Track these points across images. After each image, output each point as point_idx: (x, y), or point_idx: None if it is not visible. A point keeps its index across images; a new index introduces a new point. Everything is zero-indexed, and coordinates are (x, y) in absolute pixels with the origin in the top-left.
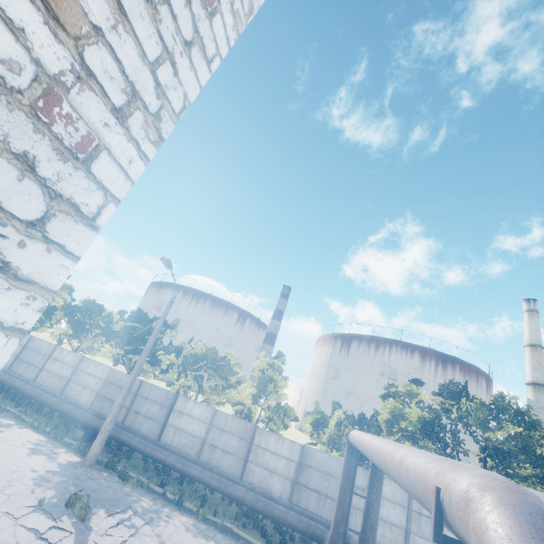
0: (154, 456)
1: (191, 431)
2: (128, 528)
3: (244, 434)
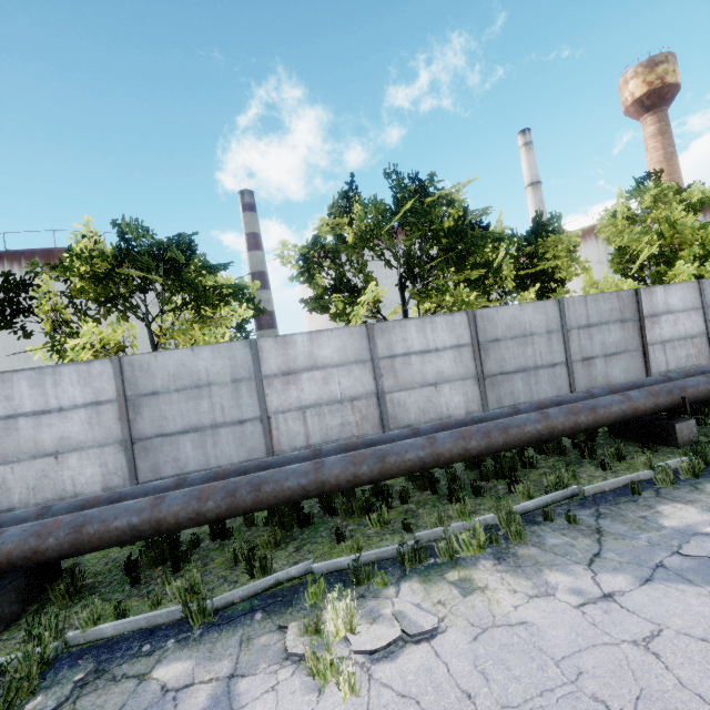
0: None
1: (684, 333)
2: None
3: None
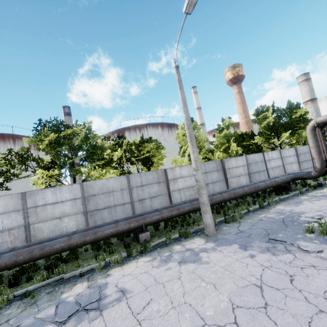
0: (215, 202)
1: (189, 185)
2: (325, 217)
3: (218, 168)
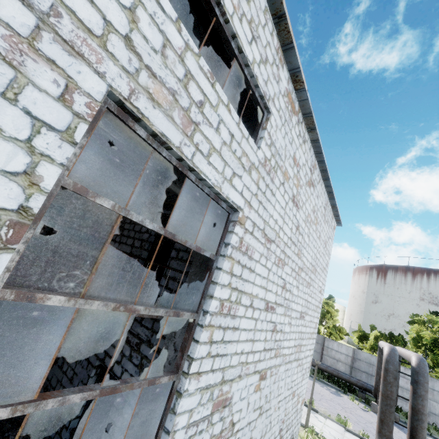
0: None
1: None
2: None
3: (318, 341)
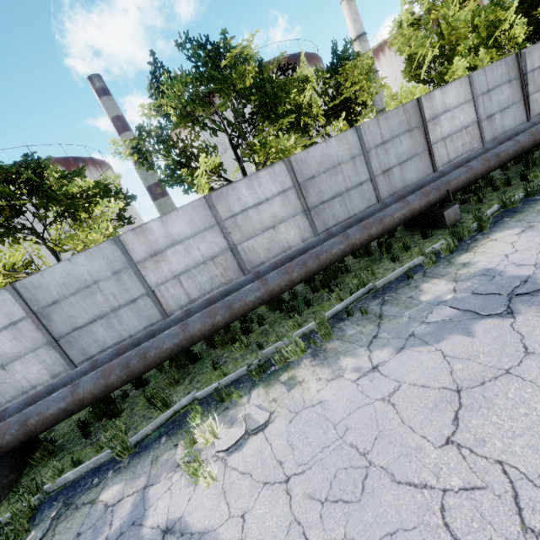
0: None
1: (460, 125)
2: None
3: (510, 75)
